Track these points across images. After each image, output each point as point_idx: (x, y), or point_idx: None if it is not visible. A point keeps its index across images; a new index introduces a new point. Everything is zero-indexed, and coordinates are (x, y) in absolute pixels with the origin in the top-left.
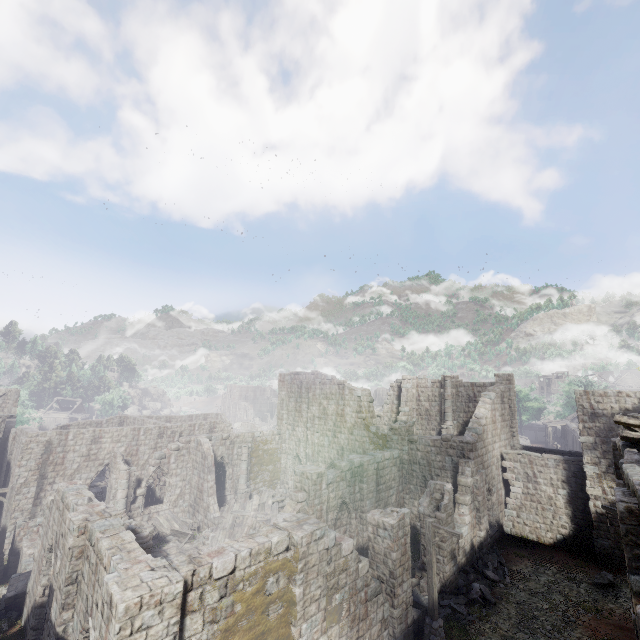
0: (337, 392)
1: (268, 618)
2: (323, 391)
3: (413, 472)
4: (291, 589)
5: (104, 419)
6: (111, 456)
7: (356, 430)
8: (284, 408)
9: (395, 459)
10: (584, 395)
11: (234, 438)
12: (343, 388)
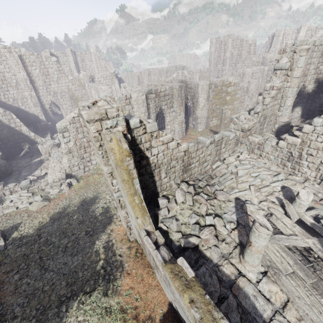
0: (239, 44)
1: (222, 94)
2: (232, 44)
3: (268, 75)
4: (227, 90)
5: (142, 70)
6: (154, 80)
7: (246, 61)
8: (212, 57)
9: (261, 70)
10: None
11: (193, 71)
12: (242, 41)
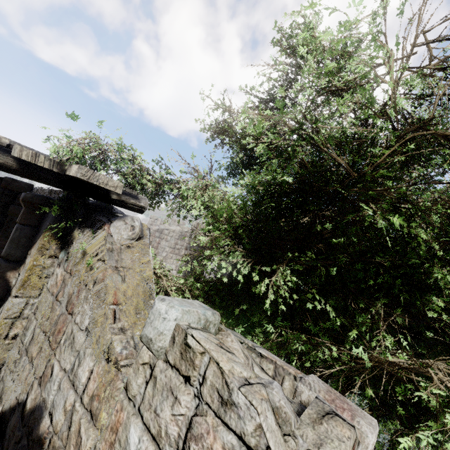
0: None
1: None
2: None
3: None
4: None
5: None
6: None
7: None
8: None
9: None
10: (196, 227)
11: None
12: None
